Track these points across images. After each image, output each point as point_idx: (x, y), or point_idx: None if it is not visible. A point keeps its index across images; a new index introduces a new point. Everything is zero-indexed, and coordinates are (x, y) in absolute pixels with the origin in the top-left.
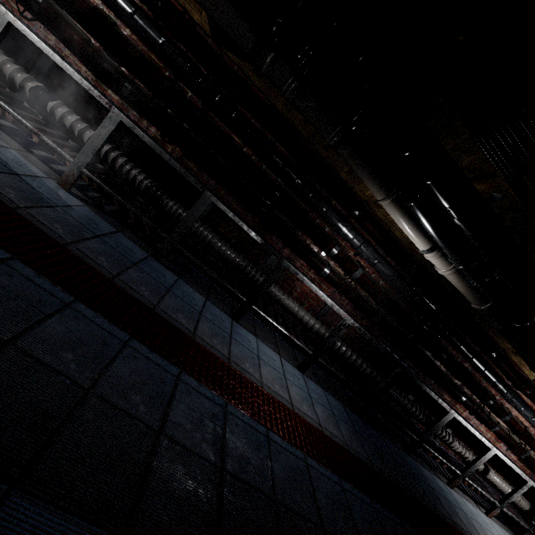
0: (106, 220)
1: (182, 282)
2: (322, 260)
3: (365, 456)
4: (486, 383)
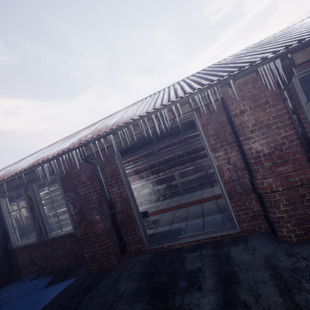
0: (168, 200)
1: (193, 193)
2: None
3: None
4: None
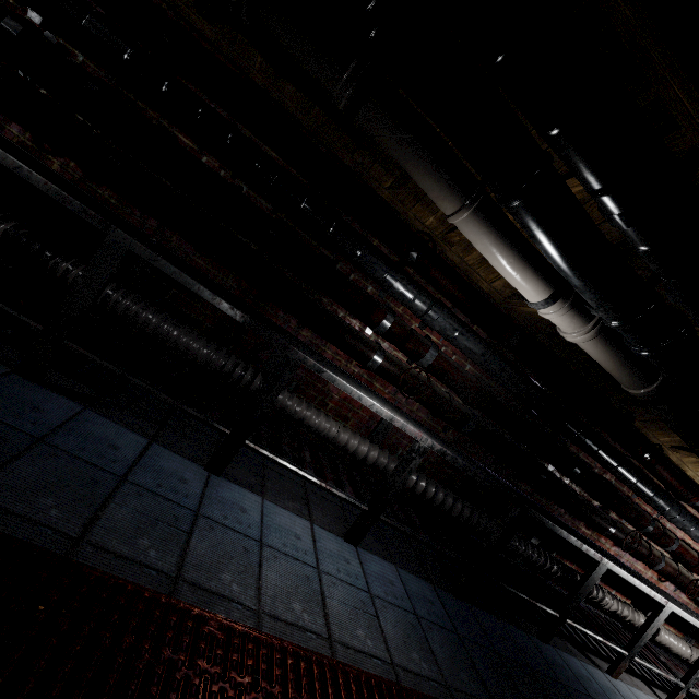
0: None
1: (94, 415)
2: (367, 341)
3: (485, 698)
4: (637, 498)
